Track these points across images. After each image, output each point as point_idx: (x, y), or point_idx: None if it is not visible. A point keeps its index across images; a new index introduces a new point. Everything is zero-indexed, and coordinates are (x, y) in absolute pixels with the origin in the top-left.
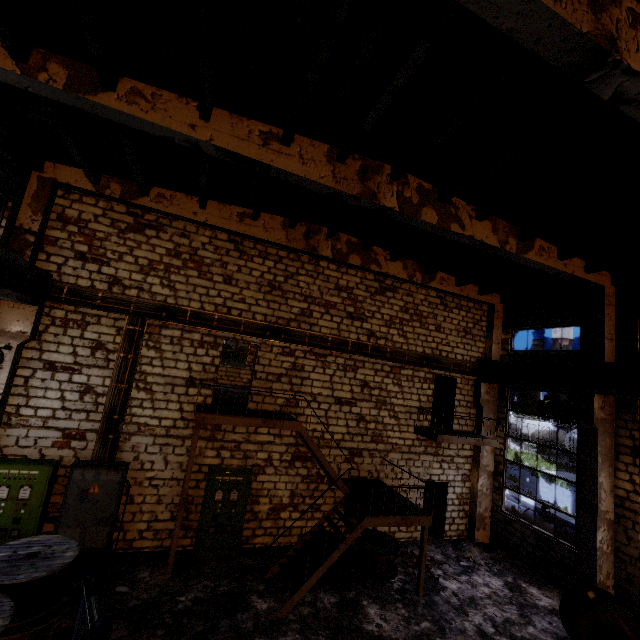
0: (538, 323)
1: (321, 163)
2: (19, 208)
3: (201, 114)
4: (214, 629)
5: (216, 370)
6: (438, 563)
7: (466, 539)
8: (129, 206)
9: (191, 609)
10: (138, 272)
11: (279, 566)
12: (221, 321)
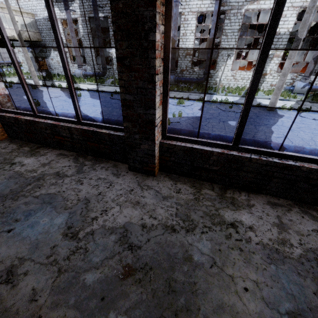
0: None
1: None
2: None
3: None
4: None
5: None
6: None
7: None
8: None
9: None
10: None
11: None
12: None
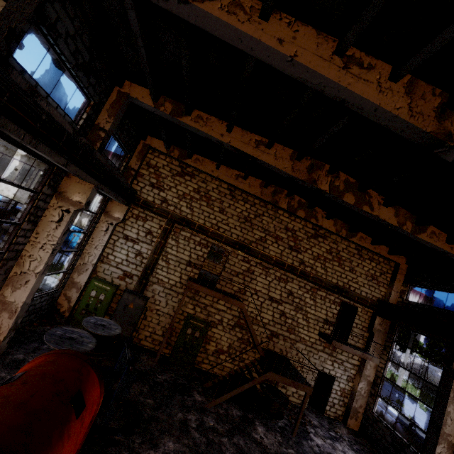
0: (430, 285)
1: (286, 160)
2: (132, 157)
3: (227, 130)
4: (172, 397)
5: (204, 260)
6: (313, 425)
7: (340, 421)
8: (180, 162)
9: (163, 383)
10: (176, 198)
11: (212, 382)
12: (213, 233)
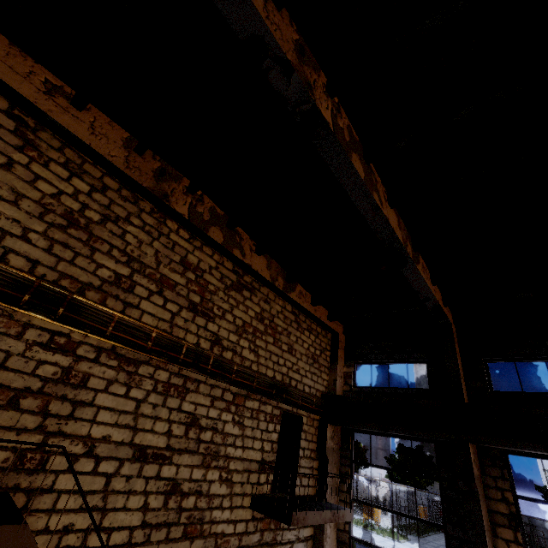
0: (383, 357)
1: None
2: None
3: None
4: None
5: None
6: None
7: None
8: None
9: None
10: None
11: None
12: None
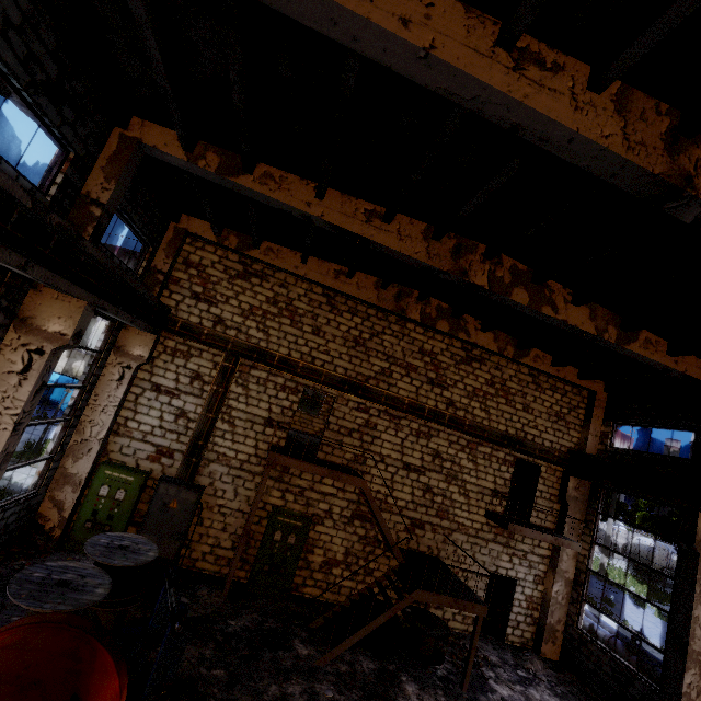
0: (645, 420)
1: (417, 240)
2: (156, 252)
3: (317, 194)
4: (257, 657)
5: (293, 415)
6: (492, 664)
7: (530, 650)
8: (241, 256)
9: (239, 634)
10: (239, 315)
11: (324, 618)
12: (304, 369)
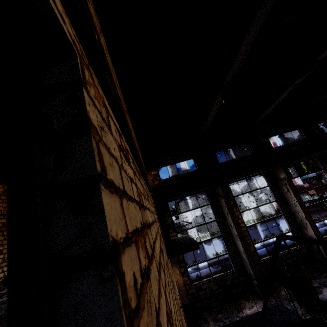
0: (173, 161)
1: None
2: None
3: None
4: None
5: None
6: None
7: None
8: None
9: None
10: None
11: None
12: None
